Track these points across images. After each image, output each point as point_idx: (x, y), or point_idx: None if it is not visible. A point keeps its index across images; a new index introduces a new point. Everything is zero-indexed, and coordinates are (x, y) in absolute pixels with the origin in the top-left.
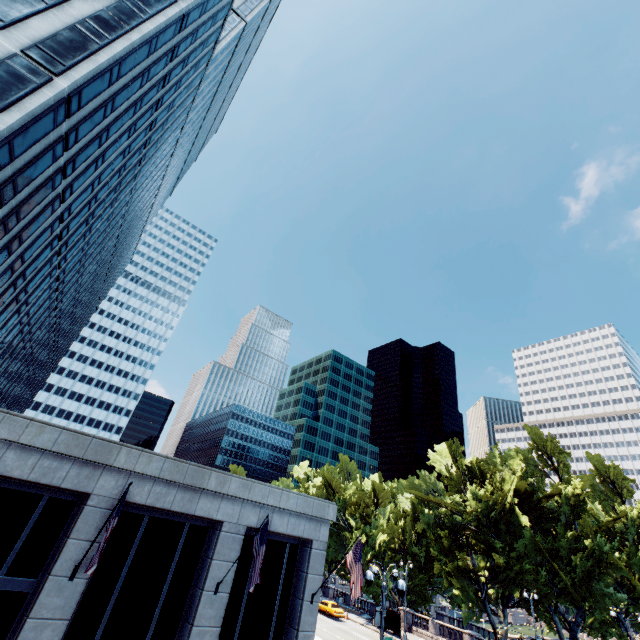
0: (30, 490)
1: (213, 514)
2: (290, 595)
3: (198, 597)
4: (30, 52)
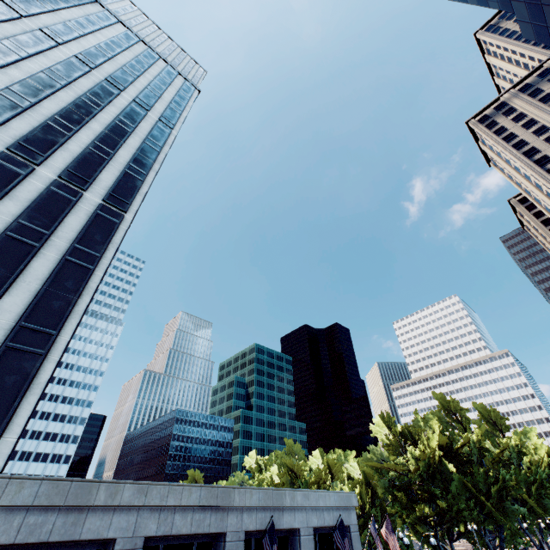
0: (185, 541)
1: (293, 524)
2: None
3: None
4: (108, 200)
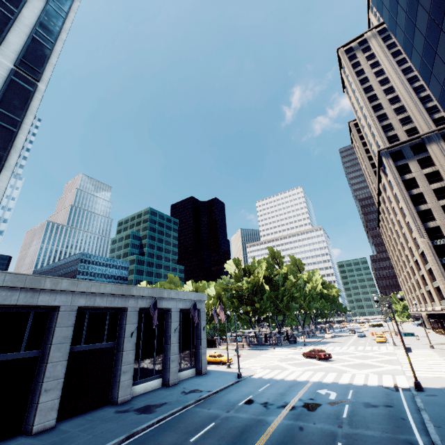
0: (102, 311)
1: (168, 306)
2: (195, 330)
3: (169, 335)
4: (20, 66)
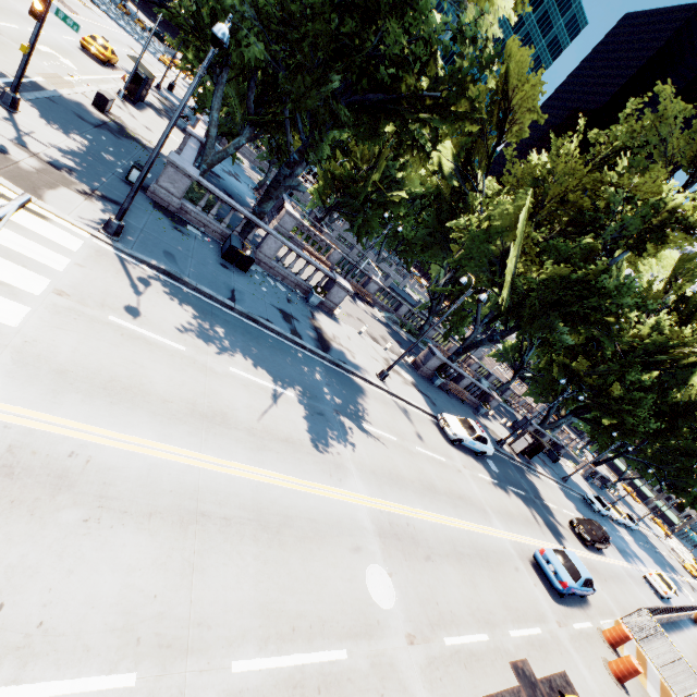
0: None
1: None
2: None
3: None
4: None
